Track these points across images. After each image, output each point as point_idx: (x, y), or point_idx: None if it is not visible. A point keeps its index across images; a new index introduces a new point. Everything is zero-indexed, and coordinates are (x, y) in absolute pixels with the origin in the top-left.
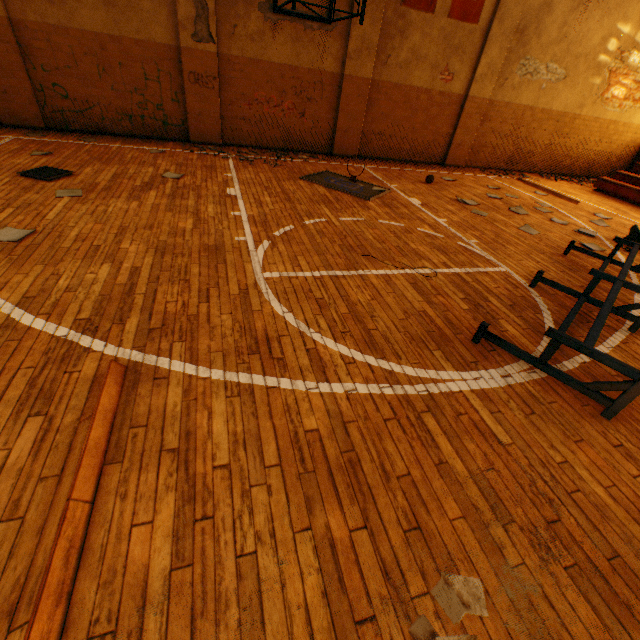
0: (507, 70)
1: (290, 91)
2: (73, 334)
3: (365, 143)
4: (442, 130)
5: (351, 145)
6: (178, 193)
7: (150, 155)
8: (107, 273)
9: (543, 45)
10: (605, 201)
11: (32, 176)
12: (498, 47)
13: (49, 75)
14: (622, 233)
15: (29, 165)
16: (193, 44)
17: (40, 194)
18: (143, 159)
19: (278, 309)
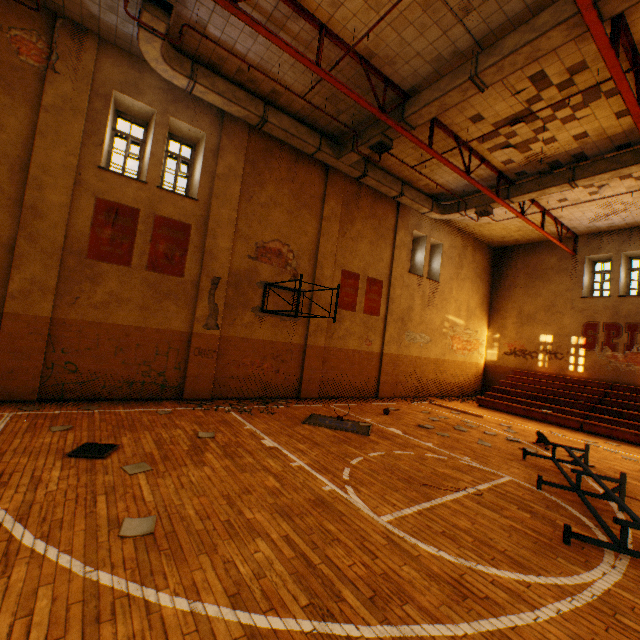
0: (400, 338)
1: (269, 356)
2: (318, 624)
3: (322, 387)
4: (372, 374)
5: (313, 389)
6: (229, 451)
7: (162, 416)
8: (268, 548)
9: (414, 325)
10: (492, 413)
11: (85, 455)
12: (393, 327)
13: (66, 355)
14: (528, 436)
15: (62, 442)
16: (203, 330)
17: (110, 473)
18: (161, 421)
19: (429, 549)
